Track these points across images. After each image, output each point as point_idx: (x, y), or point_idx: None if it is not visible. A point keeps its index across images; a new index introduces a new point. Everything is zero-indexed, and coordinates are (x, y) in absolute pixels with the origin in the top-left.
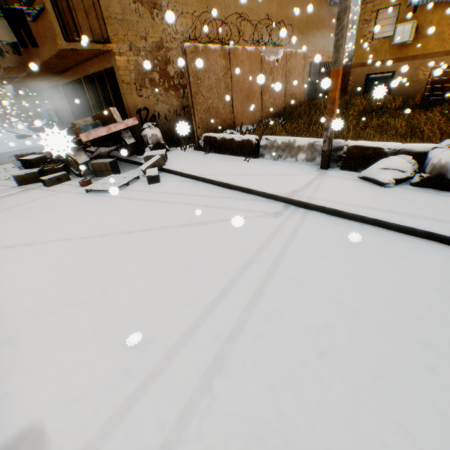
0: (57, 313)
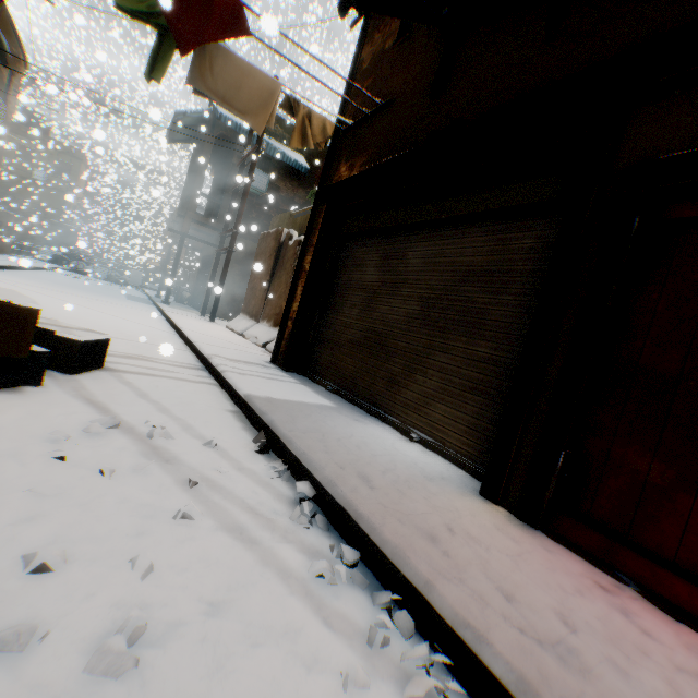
0: (140, 314)
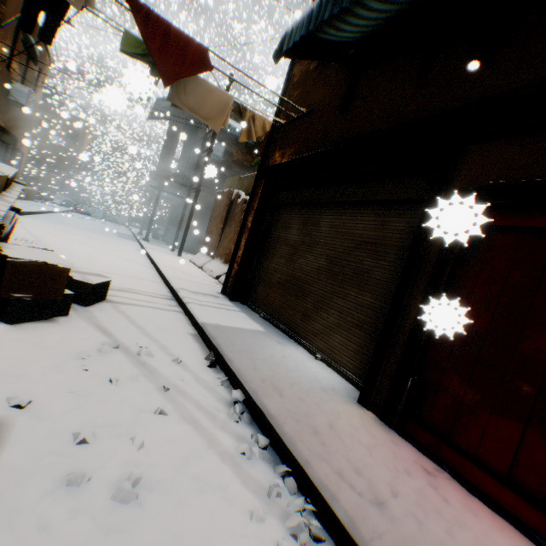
0: (128, 250)
